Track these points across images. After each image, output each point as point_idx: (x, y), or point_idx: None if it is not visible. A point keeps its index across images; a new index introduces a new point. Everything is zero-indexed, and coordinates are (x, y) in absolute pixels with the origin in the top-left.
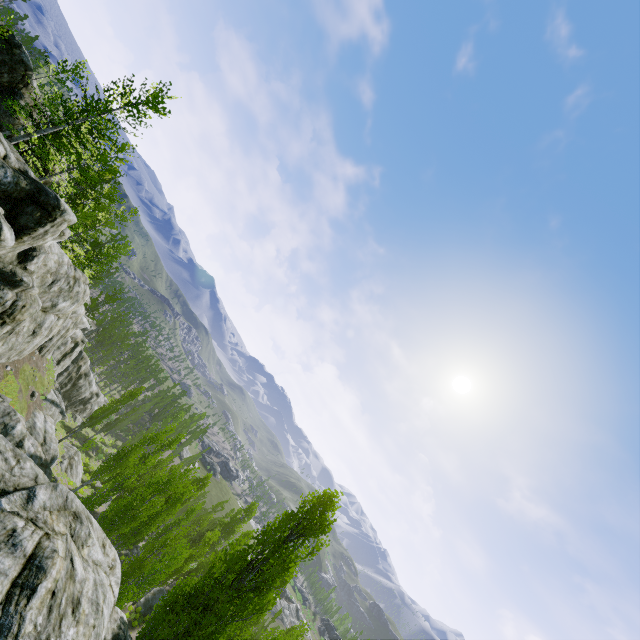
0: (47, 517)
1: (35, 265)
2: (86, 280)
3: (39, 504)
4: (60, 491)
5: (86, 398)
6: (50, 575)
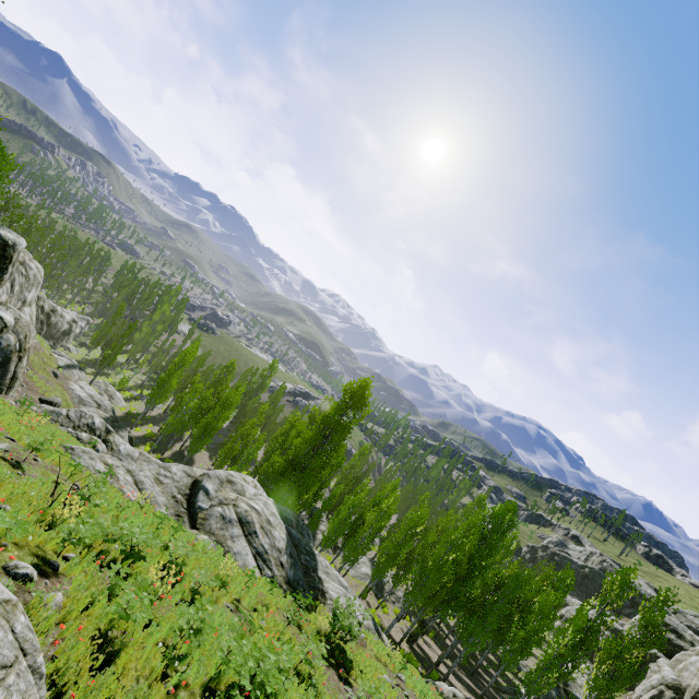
0: (222, 495)
1: (3, 294)
2: (28, 255)
3: (213, 492)
4: (212, 476)
5: (66, 329)
6: (255, 522)
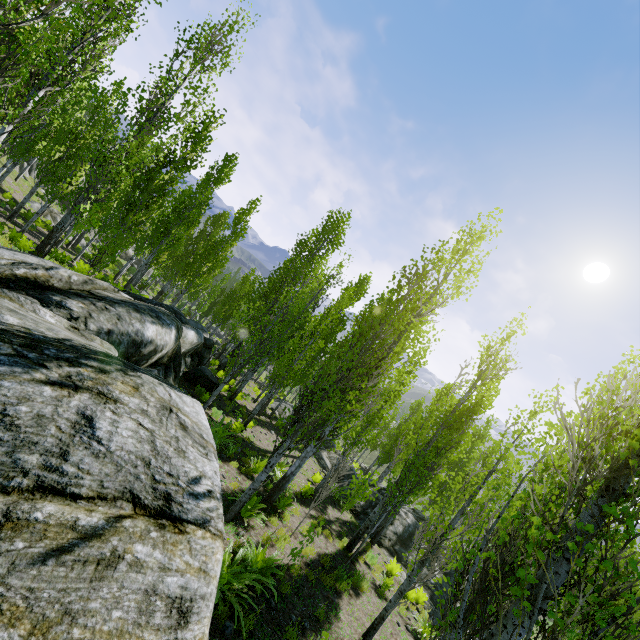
0: None
1: None
2: None
3: None
4: None
5: None
6: None
